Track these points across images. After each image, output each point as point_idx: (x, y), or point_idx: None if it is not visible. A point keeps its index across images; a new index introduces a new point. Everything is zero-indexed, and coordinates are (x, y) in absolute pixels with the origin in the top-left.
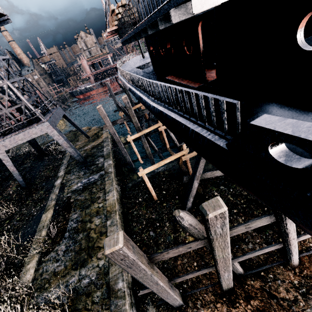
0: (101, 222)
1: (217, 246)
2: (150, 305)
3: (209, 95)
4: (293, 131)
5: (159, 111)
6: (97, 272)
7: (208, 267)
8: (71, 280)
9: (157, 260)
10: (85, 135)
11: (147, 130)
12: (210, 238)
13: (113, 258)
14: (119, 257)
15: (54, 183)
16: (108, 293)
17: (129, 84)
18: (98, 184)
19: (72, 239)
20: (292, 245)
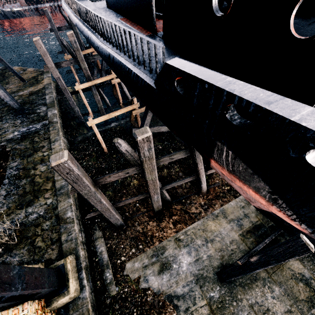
0: (47, 169)
1: (146, 169)
2: (97, 229)
3: (146, 38)
4: (186, 69)
5: (107, 53)
6: (45, 209)
7: (144, 193)
8: (17, 217)
9: (101, 183)
10: (18, 77)
11: (99, 81)
12: (141, 160)
13: (59, 171)
14: (65, 170)
15: None
16: (58, 222)
17: (76, 16)
18: (41, 134)
19: (14, 184)
20: (201, 175)
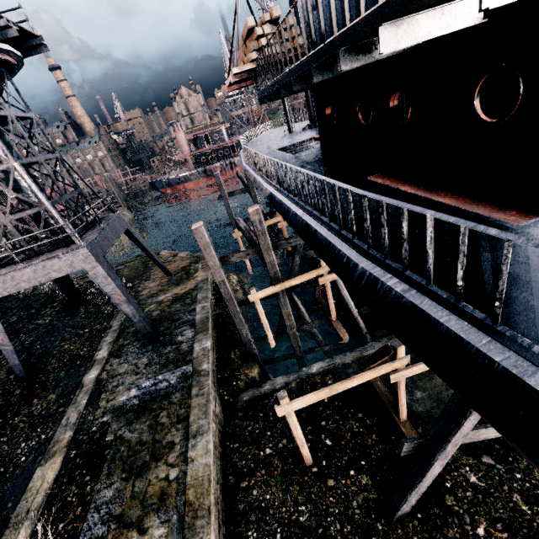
0: None
1: None
2: None
3: None
4: None
5: (403, 304)
6: None
7: None
8: None
9: None
10: (164, 269)
11: (295, 282)
12: None
13: None
14: None
15: (82, 377)
16: None
17: (270, 183)
18: (175, 402)
19: None
20: None
